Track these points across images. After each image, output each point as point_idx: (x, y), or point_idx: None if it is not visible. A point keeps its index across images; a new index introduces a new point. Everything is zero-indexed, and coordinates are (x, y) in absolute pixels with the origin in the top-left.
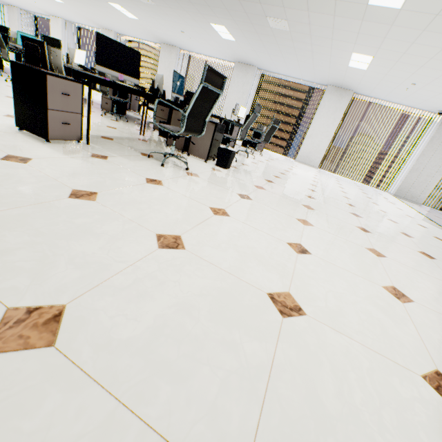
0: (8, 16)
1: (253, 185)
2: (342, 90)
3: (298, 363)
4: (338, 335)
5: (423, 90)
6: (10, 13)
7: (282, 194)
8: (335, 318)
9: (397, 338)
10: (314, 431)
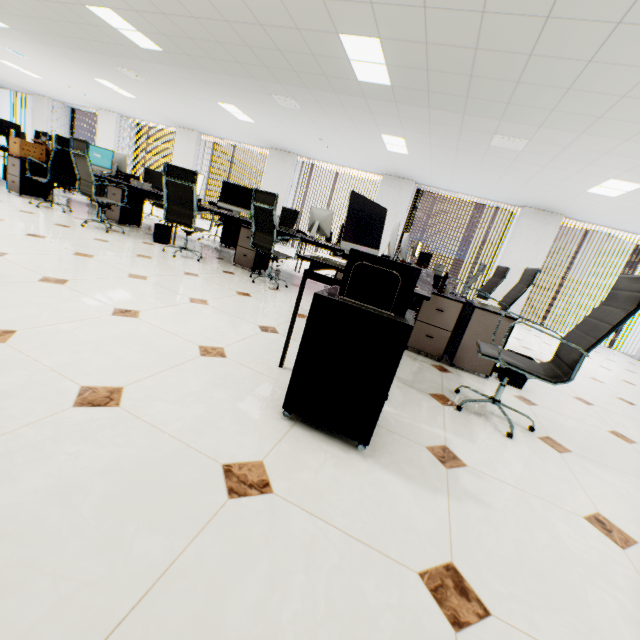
0: (33, 108)
1: (609, 432)
2: (546, 214)
3: None
4: None
5: None
6: (37, 105)
7: None
8: None
9: None
10: None
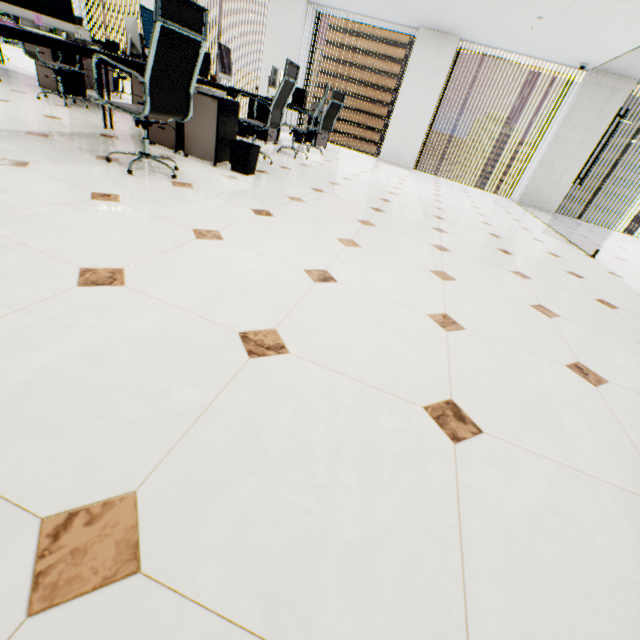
0: None
1: (286, 196)
2: (441, 36)
3: (246, 406)
4: (325, 372)
5: (554, 29)
6: None
7: (331, 207)
8: (332, 354)
9: (413, 371)
10: (233, 471)
